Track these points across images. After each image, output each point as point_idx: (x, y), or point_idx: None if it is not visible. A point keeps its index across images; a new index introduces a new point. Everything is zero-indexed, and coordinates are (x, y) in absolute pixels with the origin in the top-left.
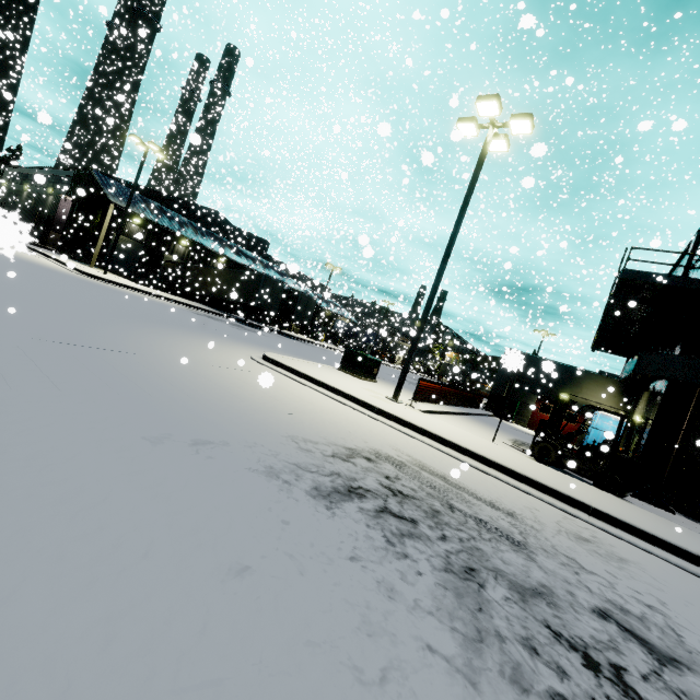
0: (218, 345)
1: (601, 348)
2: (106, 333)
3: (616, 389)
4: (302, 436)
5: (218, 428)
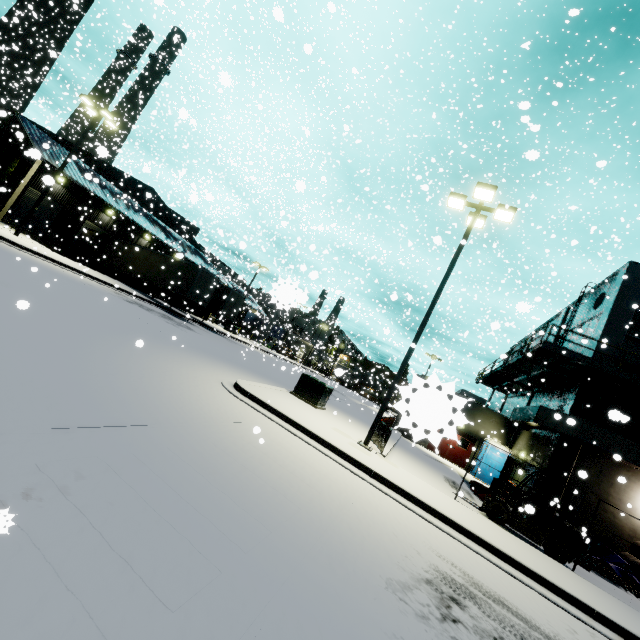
0: (186, 367)
1: (483, 381)
2: (94, 377)
3: (501, 423)
4: (393, 578)
5: (346, 612)
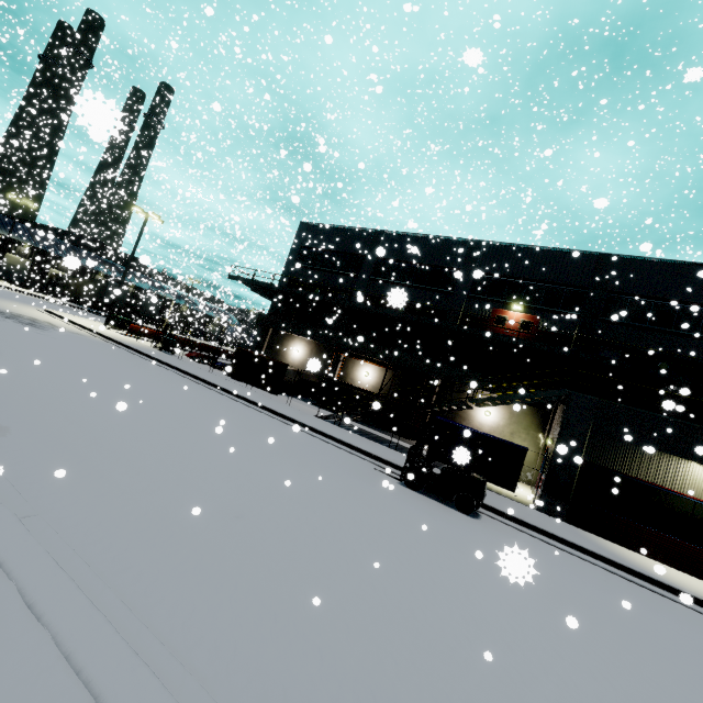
0: (24, 304)
1: None
2: None
3: None
4: (2, 309)
5: None
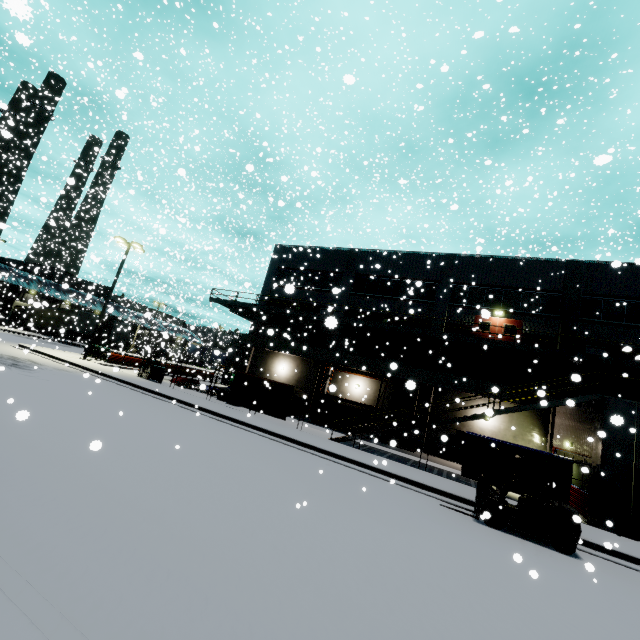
0: None
1: None
2: None
3: None
4: None
5: None
